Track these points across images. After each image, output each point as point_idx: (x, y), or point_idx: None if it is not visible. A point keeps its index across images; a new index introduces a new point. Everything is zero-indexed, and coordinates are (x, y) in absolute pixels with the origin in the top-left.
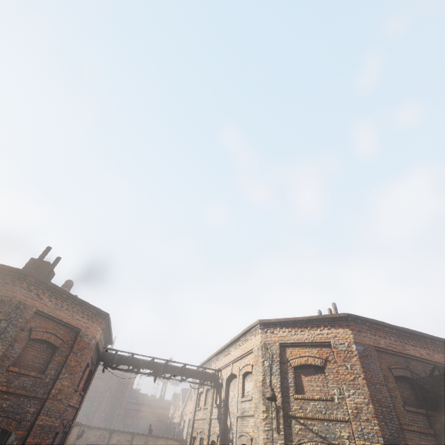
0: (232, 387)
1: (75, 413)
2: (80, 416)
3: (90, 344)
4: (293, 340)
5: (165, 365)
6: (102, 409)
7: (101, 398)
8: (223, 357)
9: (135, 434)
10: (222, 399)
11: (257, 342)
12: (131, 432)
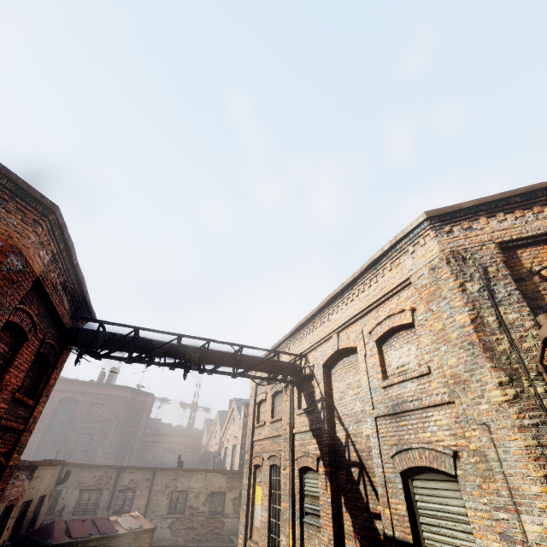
0: (339, 374)
1: (15, 440)
2: (75, 454)
3: (3, 264)
4: (537, 229)
5: (202, 349)
6: (108, 443)
7: (105, 430)
8: (309, 332)
9: (157, 470)
10: (317, 398)
11: (426, 257)
12: (150, 467)
